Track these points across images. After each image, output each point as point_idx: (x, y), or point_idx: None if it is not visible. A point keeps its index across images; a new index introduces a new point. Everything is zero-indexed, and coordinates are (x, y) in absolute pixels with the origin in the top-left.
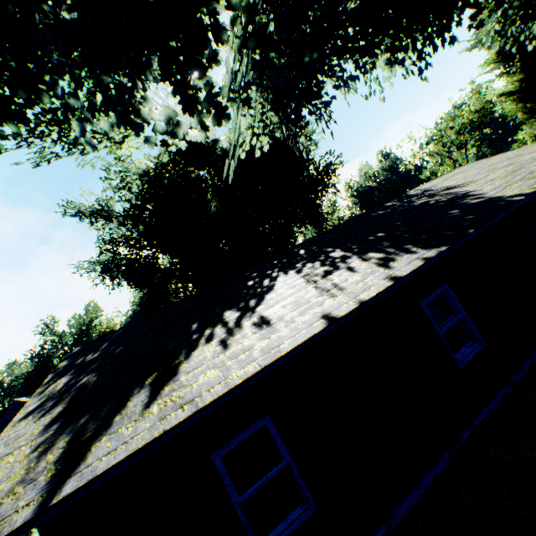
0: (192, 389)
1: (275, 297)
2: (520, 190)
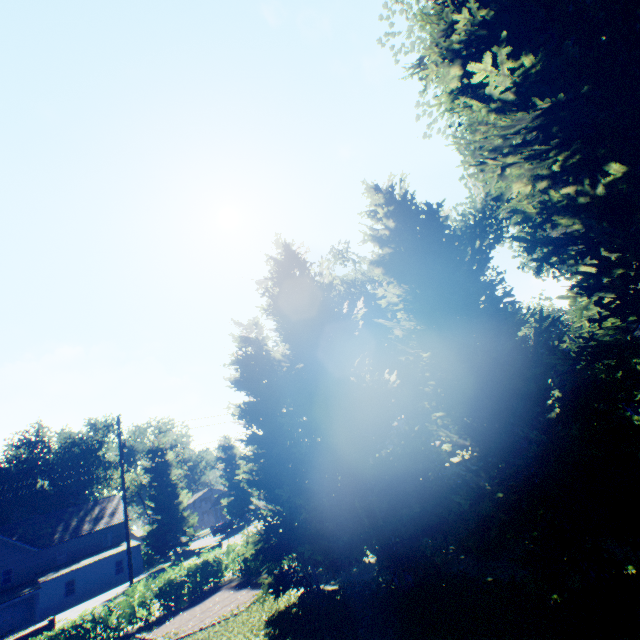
0: None
1: None
2: None
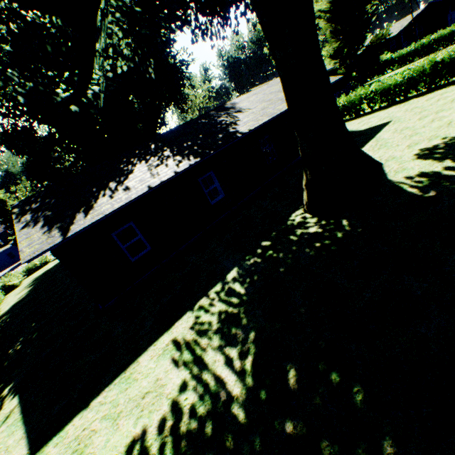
0: (102, 211)
1: (133, 177)
2: (246, 129)
